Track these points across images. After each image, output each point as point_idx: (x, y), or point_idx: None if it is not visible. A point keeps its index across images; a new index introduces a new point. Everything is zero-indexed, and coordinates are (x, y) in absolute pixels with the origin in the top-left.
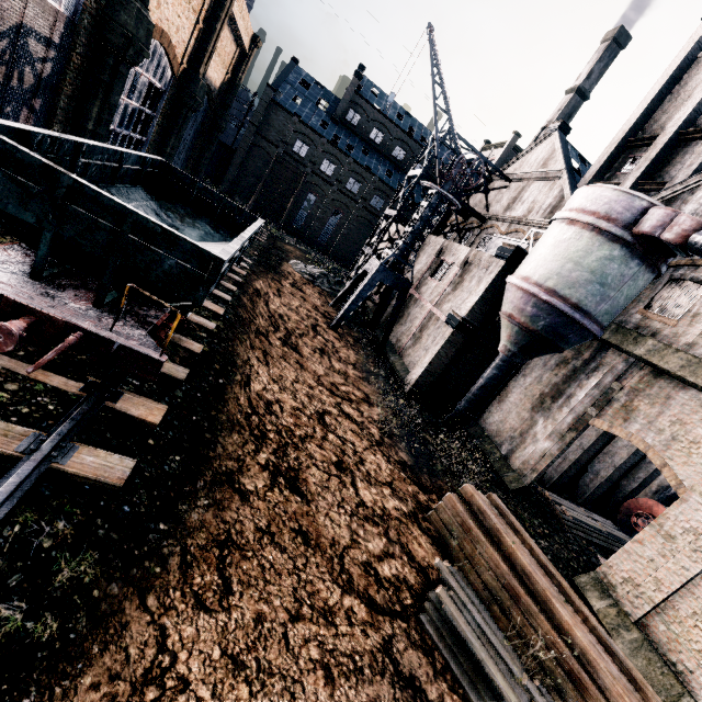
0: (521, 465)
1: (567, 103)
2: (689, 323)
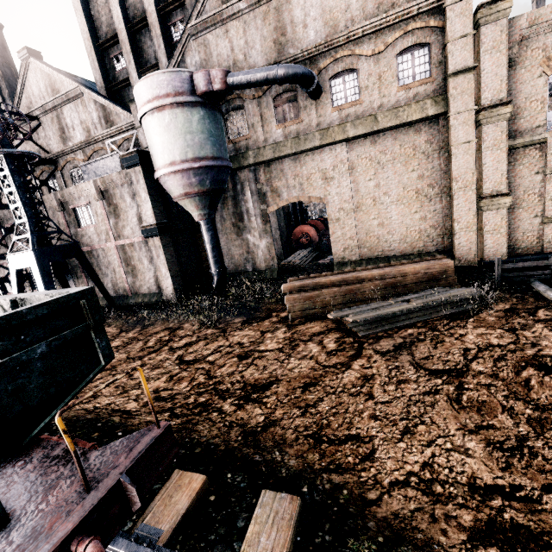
0: (265, 264)
1: None
2: (254, 131)
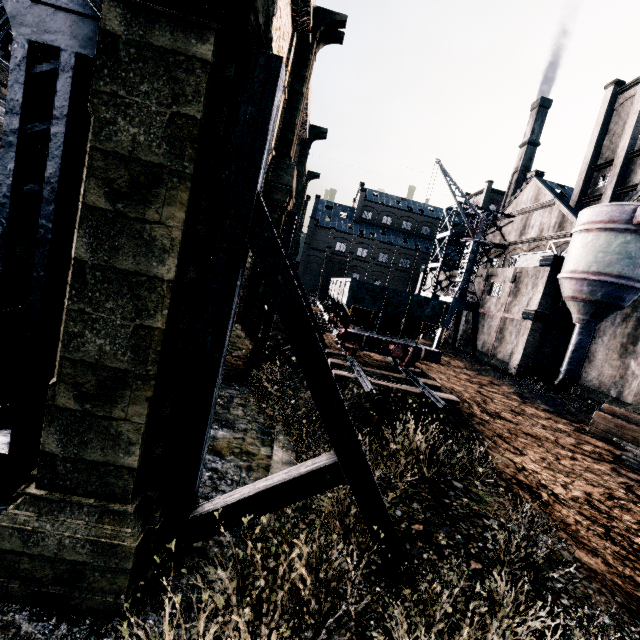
0: (634, 398)
1: (524, 153)
2: None
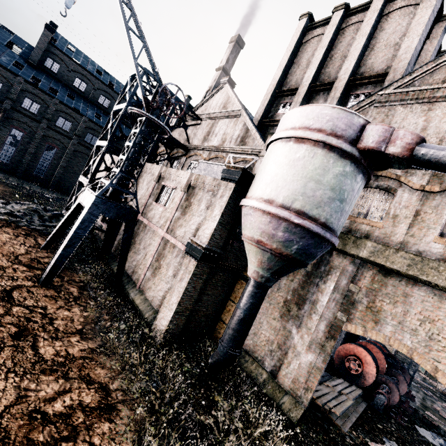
0: (292, 385)
1: (219, 76)
2: (392, 223)
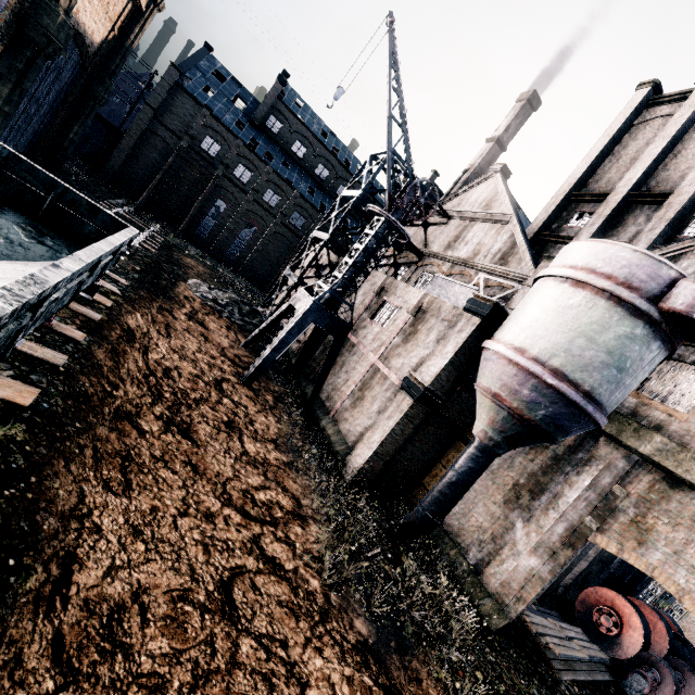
0: (500, 588)
1: (488, 151)
2: None
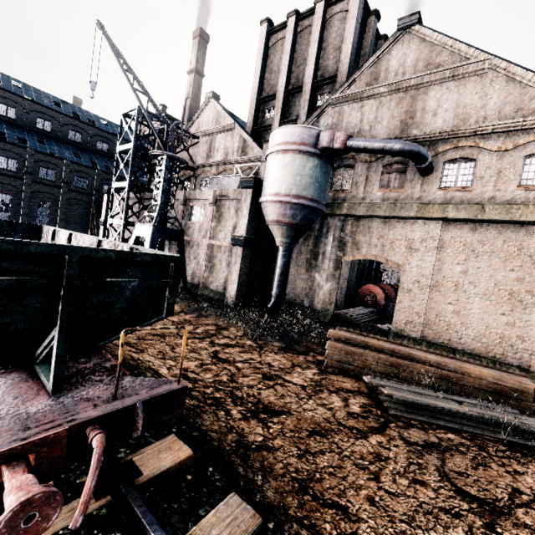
0: (322, 305)
1: (193, 80)
2: (356, 188)
